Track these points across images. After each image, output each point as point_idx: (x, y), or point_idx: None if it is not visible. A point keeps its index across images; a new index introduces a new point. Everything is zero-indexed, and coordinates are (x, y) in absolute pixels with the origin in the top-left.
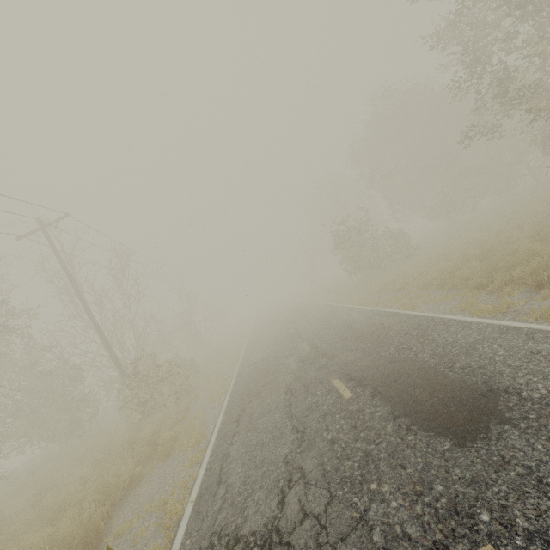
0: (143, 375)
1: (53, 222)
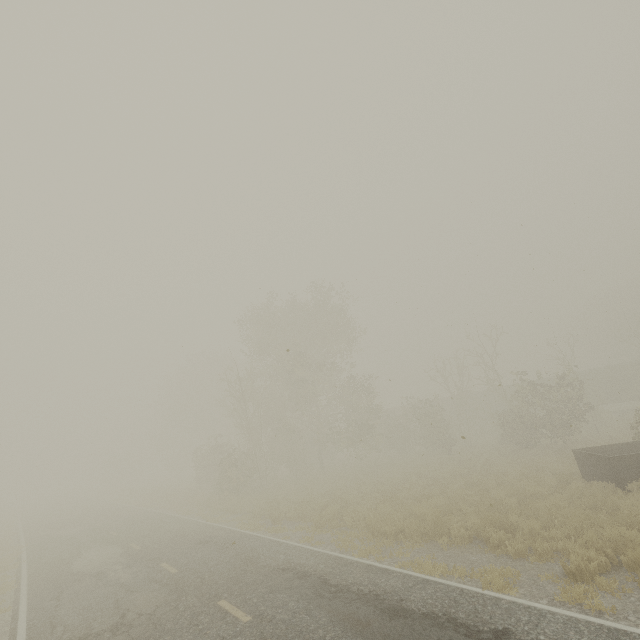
0: None
1: None
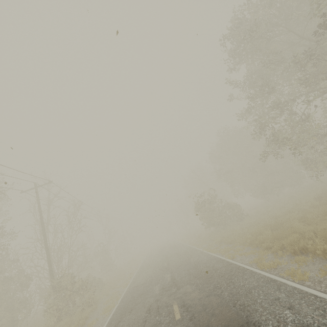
0: (66, 287)
1: (42, 185)
